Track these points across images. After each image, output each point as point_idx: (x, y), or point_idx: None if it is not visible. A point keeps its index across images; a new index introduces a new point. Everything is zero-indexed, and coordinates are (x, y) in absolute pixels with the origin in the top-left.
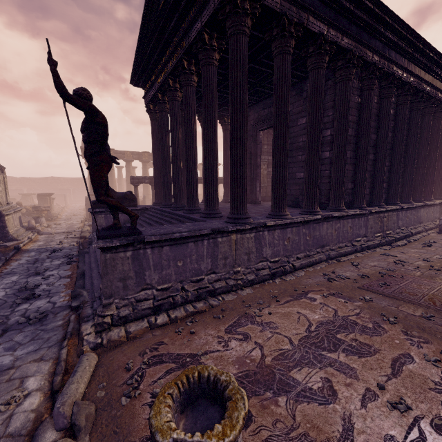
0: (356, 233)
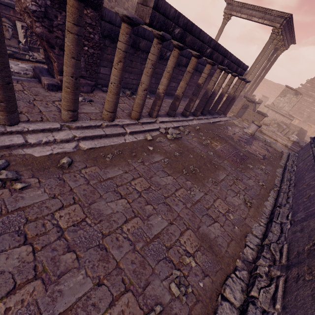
0: (299, 209)
